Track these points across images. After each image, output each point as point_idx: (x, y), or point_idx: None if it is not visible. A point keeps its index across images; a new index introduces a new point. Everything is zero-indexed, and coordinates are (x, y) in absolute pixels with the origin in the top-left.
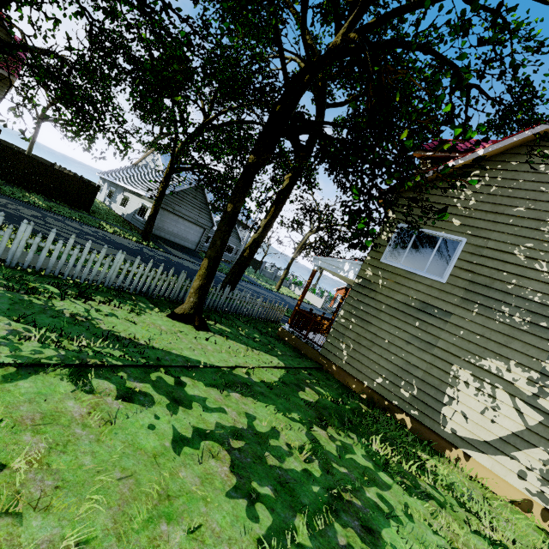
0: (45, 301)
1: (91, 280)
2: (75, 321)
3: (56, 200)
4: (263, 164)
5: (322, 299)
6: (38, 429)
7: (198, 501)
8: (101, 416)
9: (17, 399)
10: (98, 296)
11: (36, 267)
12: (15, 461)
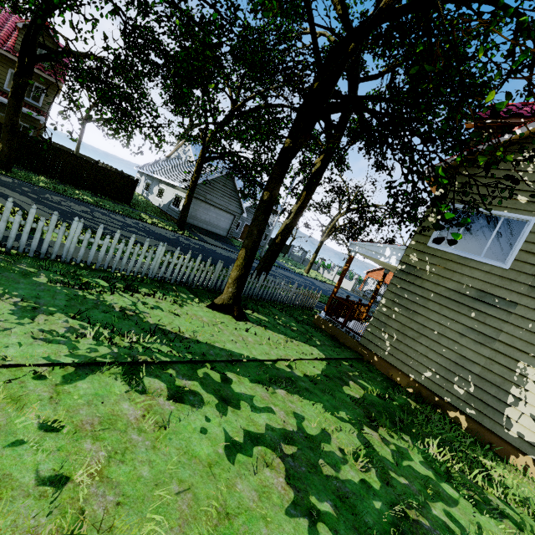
0: (97, 296)
1: (136, 273)
2: (125, 315)
3: (101, 195)
4: (300, 147)
5: (352, 282)
6: (97, 435)
7: (258, 520)
8: (155, 419)
9: (77, 401)
10: (143, 288)
11: (87, 261)
12: (77, 474)
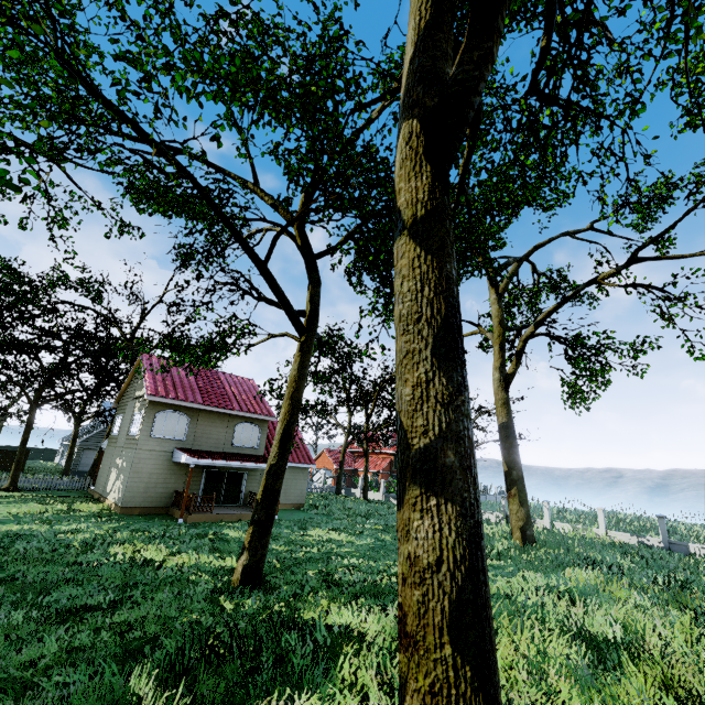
0: None
1: None
2: None
3: None
4: (32, 418)
5: None
6: None
7: None
8: None
9: None
10: None
11: None
12: None
